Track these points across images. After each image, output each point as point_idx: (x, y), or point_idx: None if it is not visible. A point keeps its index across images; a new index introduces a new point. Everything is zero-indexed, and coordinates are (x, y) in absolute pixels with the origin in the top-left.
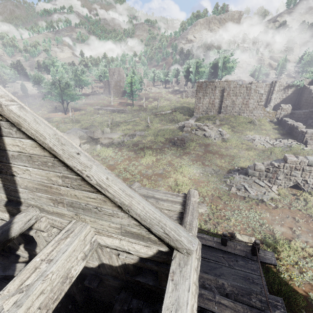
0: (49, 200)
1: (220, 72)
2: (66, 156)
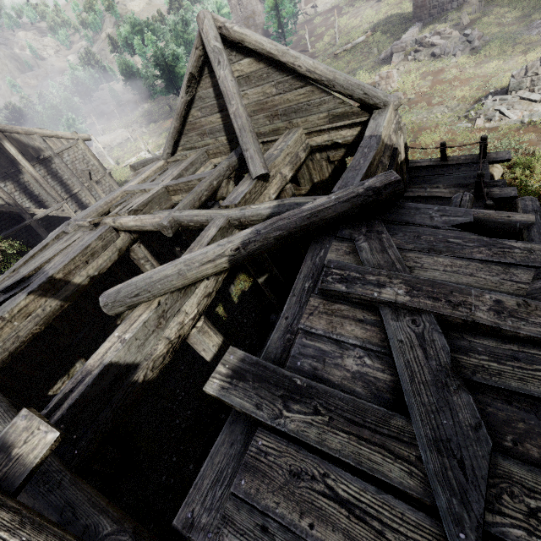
0: (265, 120)
1: None
2: (281, 54)
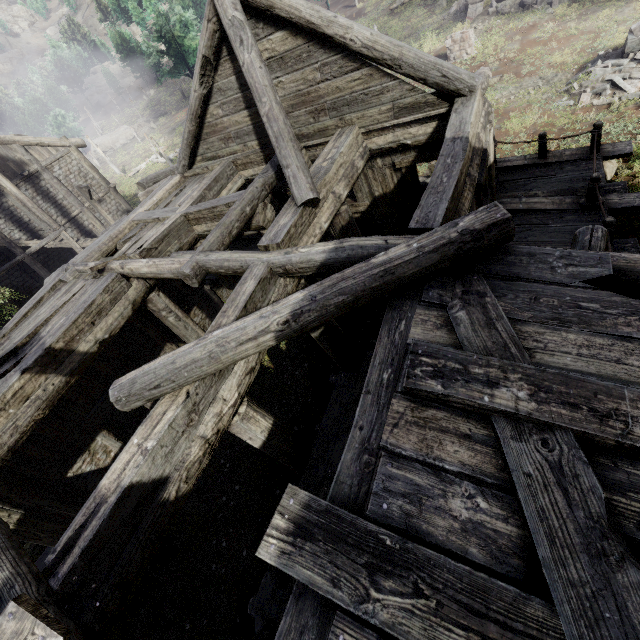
0: (308, 117)
1: None
2: (326, 23)
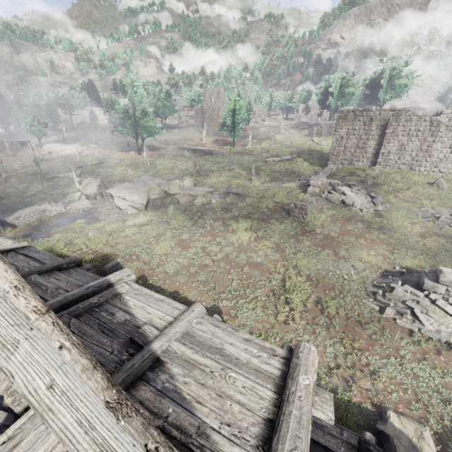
0: None
1: (381, 93)
2: None
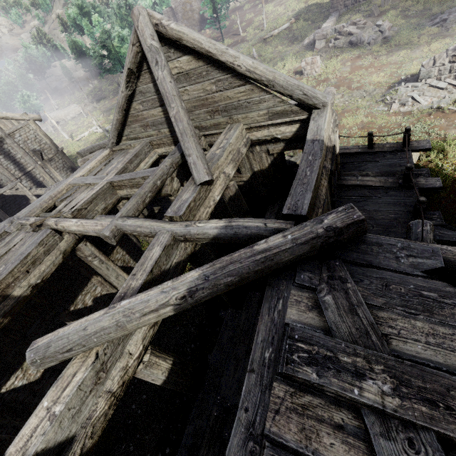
0: (206, 115)
1: None
2: (220, 53)
